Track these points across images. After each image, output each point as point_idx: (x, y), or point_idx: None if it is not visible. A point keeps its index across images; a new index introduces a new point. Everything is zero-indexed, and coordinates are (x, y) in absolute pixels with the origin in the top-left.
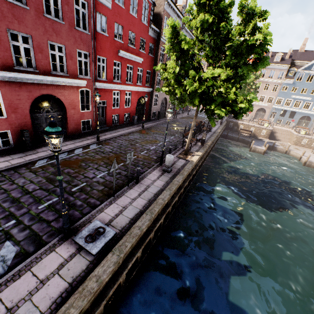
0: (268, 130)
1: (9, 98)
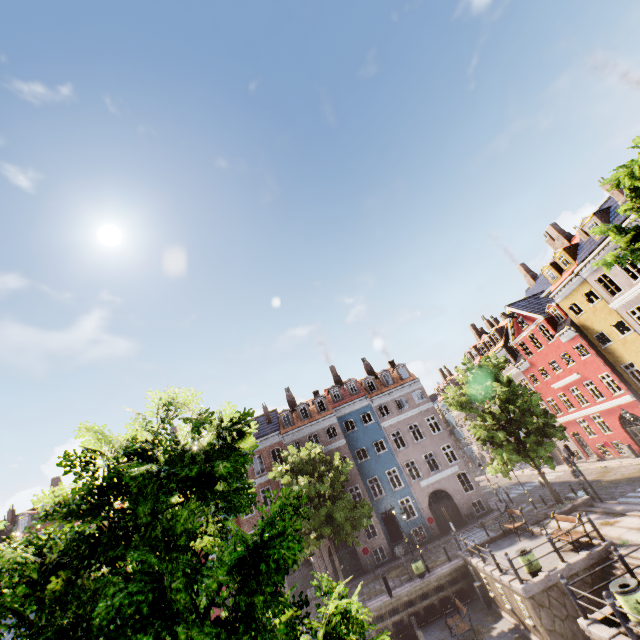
0: (522, 597)
1: None
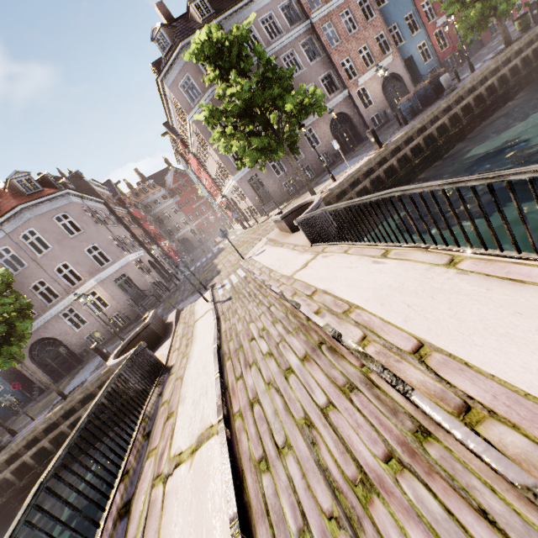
0: None
1: (446, 33)
